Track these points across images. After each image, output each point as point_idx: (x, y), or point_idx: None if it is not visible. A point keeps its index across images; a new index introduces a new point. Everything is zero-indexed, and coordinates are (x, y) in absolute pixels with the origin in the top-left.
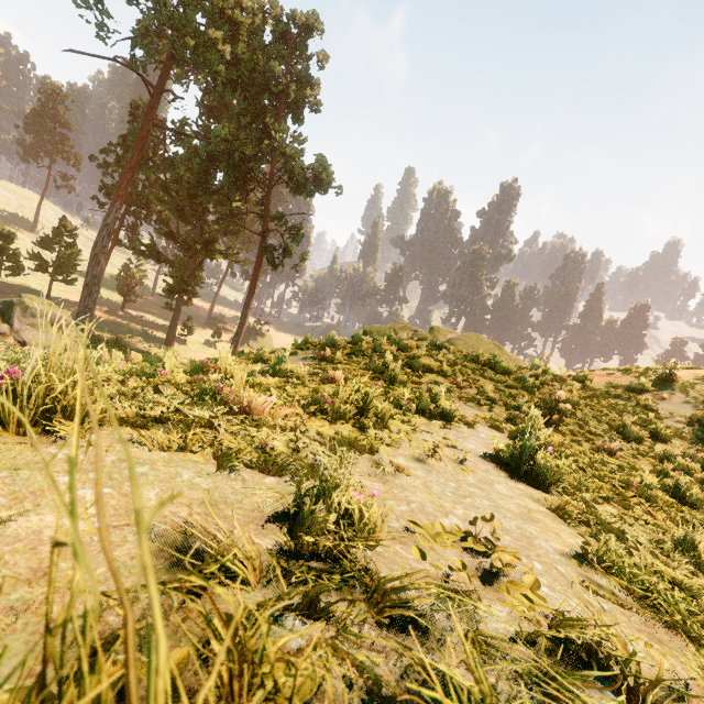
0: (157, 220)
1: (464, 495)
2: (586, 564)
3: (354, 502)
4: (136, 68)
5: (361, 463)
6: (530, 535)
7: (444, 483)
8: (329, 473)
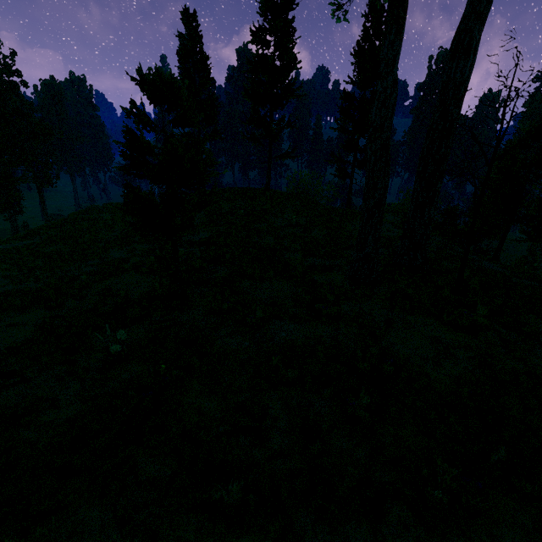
0: None
1: None
2: None
3: None
4: None
5: None
6: None
7: None
8: None
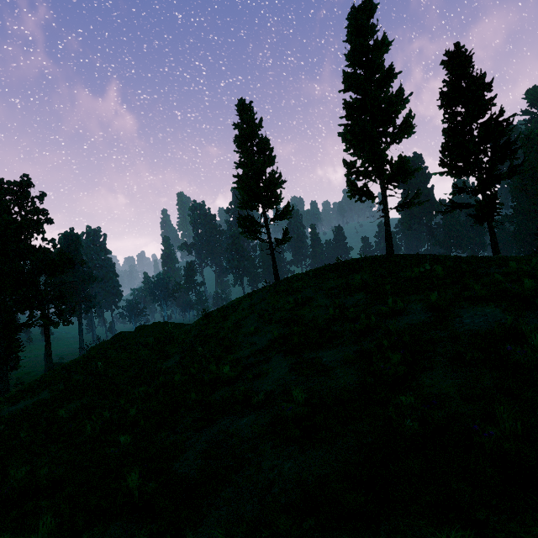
0: None
1: None
2: None
3: None
4: None
5: None
6: None
7: None
8: None
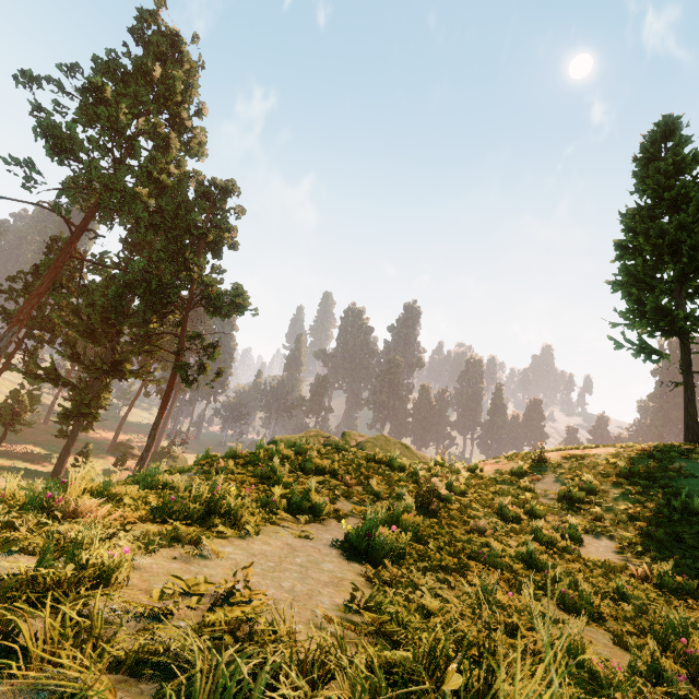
0: (63, 342)
1: (275, 570)
2: (356, 610)
3: (106, 559)
4: (59, 212)
5: (176, 551)
6: (318, 594)
7: (262, 563)
8: (84, 536)
